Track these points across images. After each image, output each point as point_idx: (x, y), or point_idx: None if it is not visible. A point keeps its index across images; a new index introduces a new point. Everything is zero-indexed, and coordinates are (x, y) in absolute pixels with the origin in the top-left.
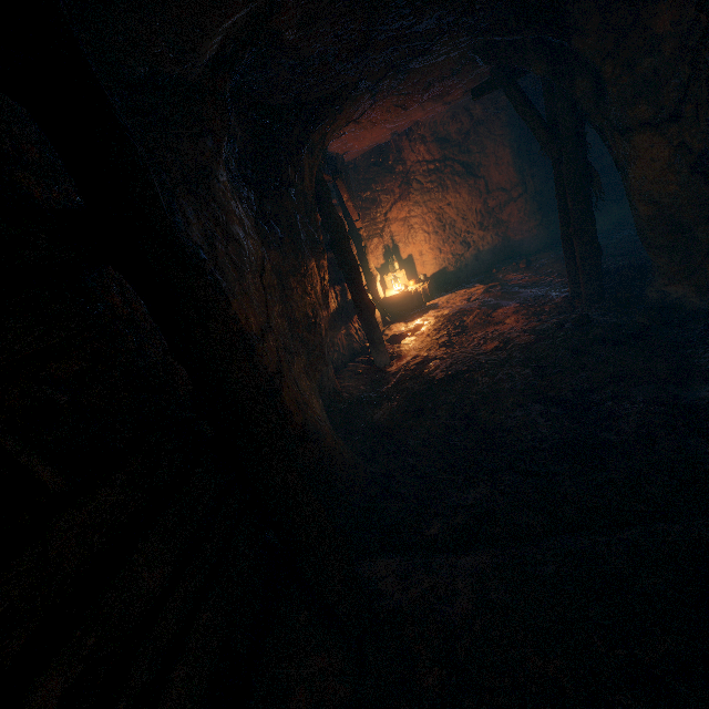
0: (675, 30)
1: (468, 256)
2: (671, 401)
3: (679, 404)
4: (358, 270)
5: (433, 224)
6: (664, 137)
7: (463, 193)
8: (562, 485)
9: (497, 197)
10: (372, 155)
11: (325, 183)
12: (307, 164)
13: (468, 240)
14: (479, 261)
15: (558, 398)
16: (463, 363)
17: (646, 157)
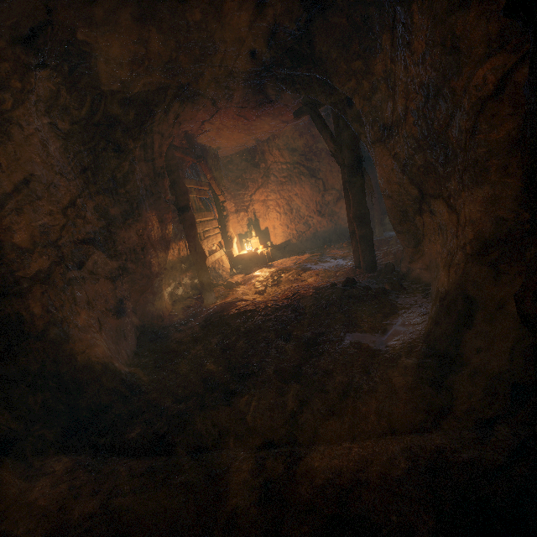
0: (384, 76)
1: (308, 233)
2: (367, 346)
3: (370, 349)
4: (194, 226)
5: (284, 207)
6: (388, 150)
7: (307, 188)
8: (250, 405)
9: (332, 194)
10: (244, 154)
11: (174, 159)
12: (157, 142)
13: (309, 222)
14: (316, 239)
15: (300, 337)
16: (255, 305)
17: (382, 164)
